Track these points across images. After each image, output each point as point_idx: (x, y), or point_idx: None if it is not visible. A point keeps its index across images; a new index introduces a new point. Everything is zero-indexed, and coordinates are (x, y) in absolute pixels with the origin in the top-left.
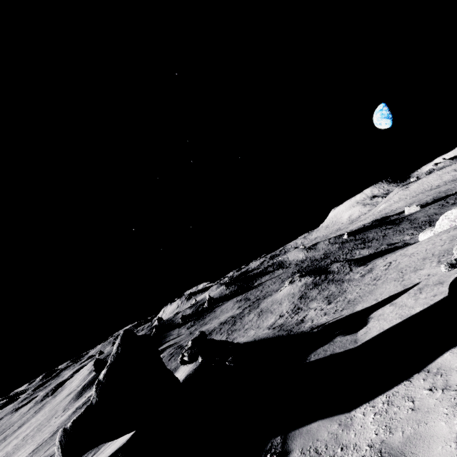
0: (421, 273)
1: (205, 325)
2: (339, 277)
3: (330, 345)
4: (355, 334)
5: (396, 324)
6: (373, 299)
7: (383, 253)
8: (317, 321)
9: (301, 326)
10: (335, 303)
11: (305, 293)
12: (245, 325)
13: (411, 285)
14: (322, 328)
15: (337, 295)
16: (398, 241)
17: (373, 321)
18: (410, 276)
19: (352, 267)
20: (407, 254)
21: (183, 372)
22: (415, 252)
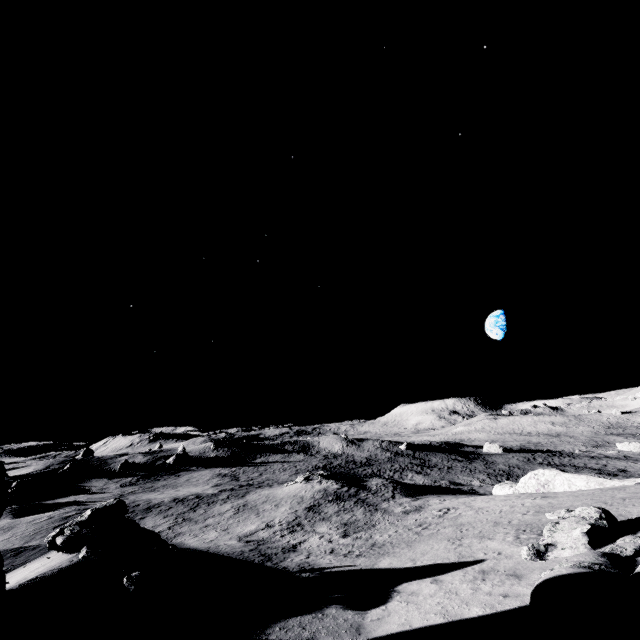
0: (489, 546)
1: (151, 492)
2: (374, 500)
3: (314, 619)
4: (362, 613)
5: (435, 625)
6: (410, 558)
7: (441, 491)
8: (315, 559)
9: (289, 557)
10: (354, 540)
11: (319, 503)
12: (210, 518)
13: (471, 559)
14: (317, 575)
15: (361, 526)
16: (464, 483)
17: (398, 600)
18: (473, 543)
19: (396, 493)
20: (474, 506)
21: (44, 564)
22: (485, 508)
